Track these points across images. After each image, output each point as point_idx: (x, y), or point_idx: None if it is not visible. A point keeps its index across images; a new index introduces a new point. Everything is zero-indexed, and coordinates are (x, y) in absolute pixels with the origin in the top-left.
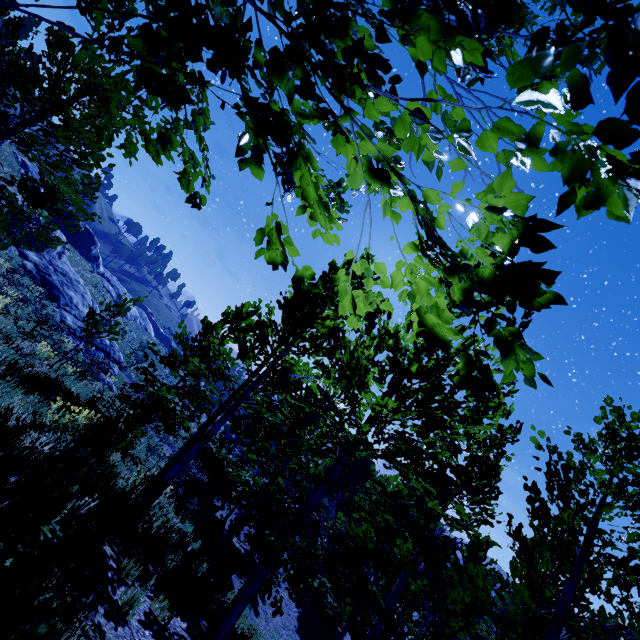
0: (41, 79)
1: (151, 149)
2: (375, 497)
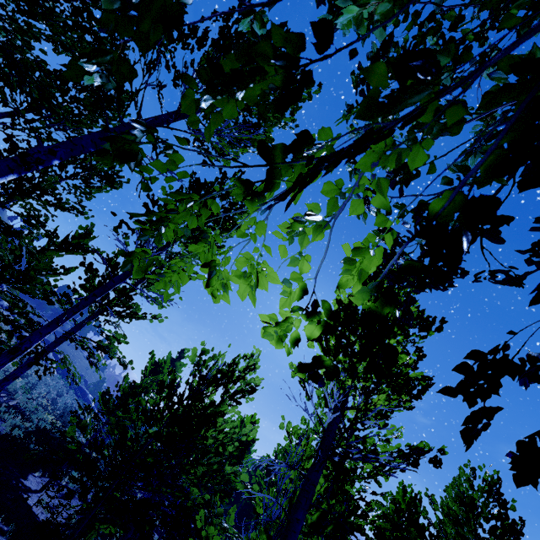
0: None
1: None
2: None
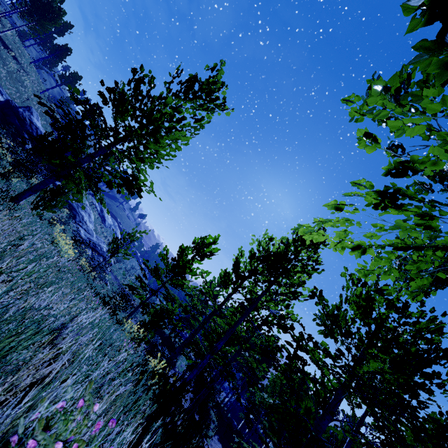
0: (155, 118)
1: (338, 244)
2: (285, 381)
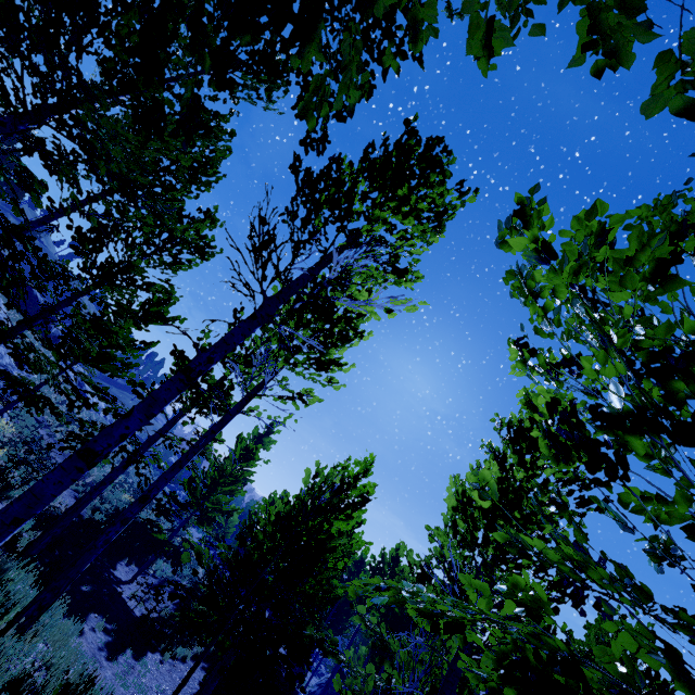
0: None
1: None
2: None
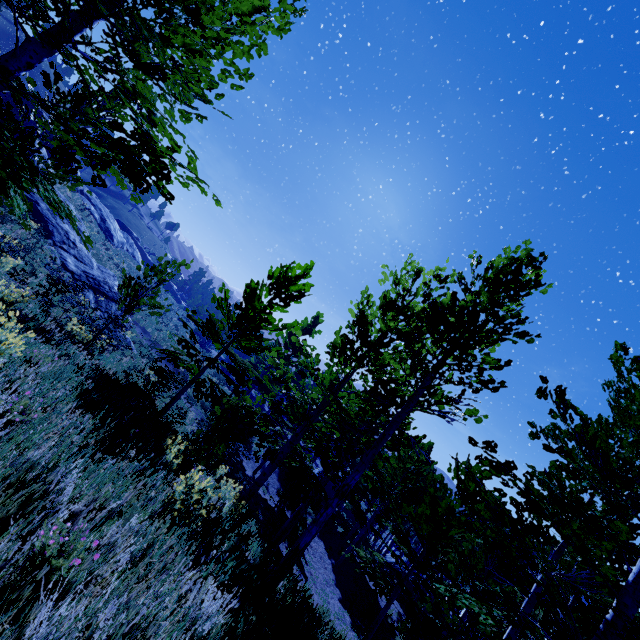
0: None
1: None
2: (410, 465)
